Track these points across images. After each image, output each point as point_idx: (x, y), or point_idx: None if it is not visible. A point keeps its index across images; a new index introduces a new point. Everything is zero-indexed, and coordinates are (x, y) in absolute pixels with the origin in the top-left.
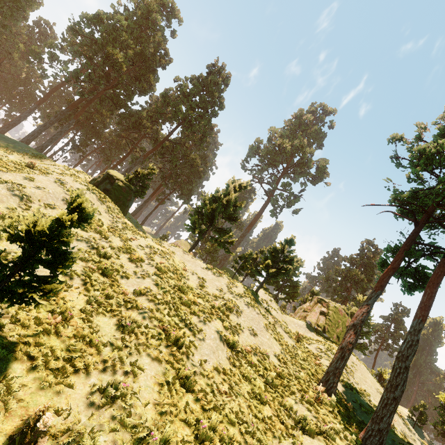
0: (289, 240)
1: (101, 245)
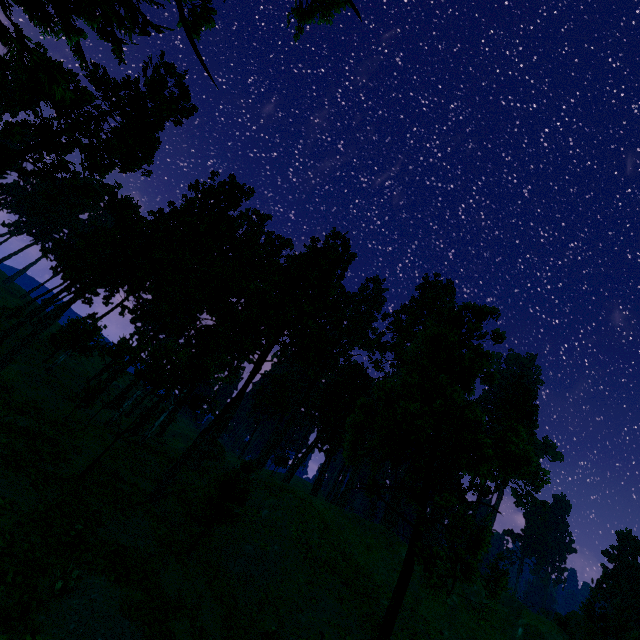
0: None
1: None
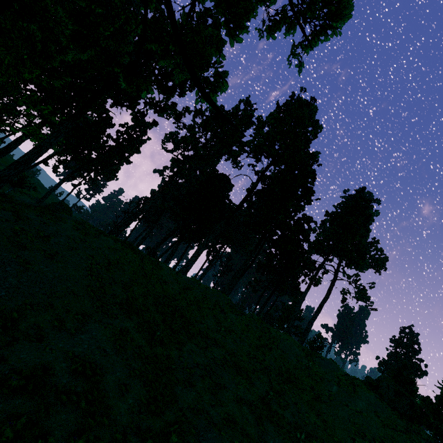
0: None
1: None
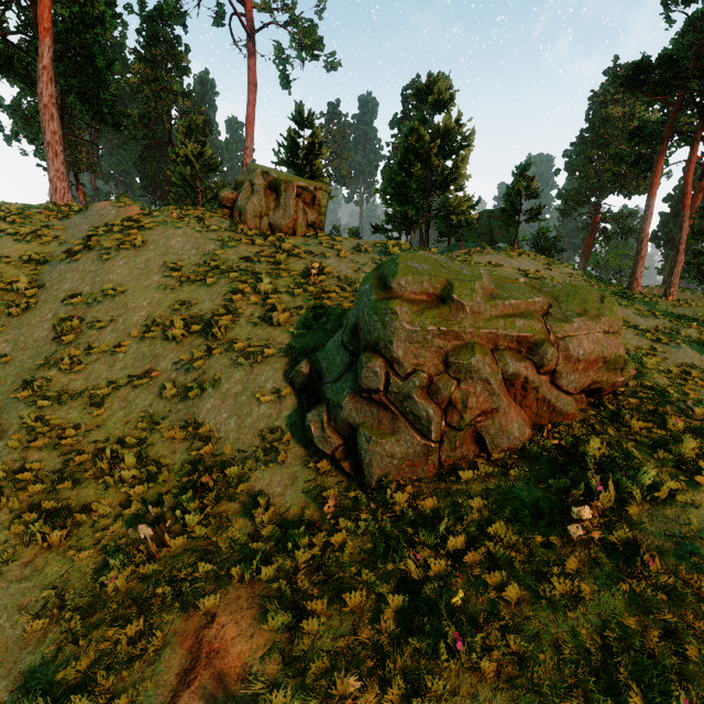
0: (527, 166)
1: None
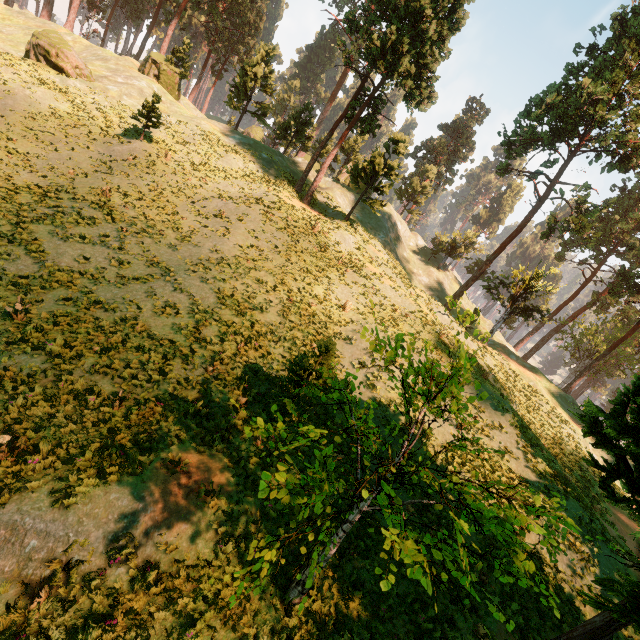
0: (307, 106)
1: (168, 120)
